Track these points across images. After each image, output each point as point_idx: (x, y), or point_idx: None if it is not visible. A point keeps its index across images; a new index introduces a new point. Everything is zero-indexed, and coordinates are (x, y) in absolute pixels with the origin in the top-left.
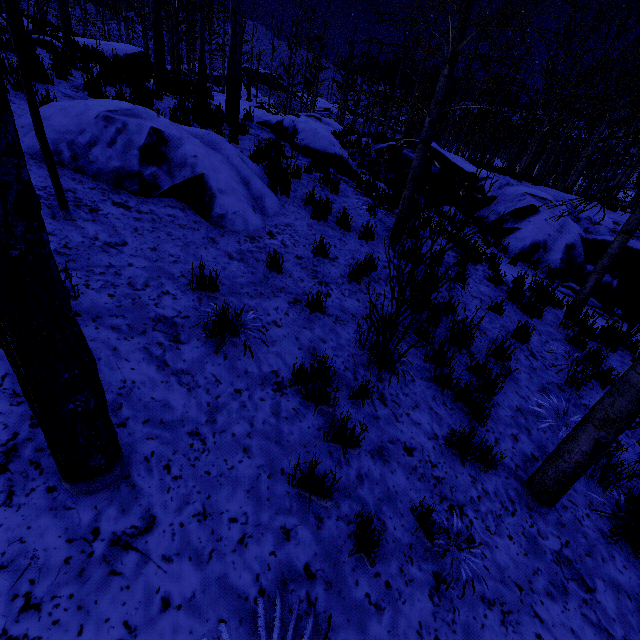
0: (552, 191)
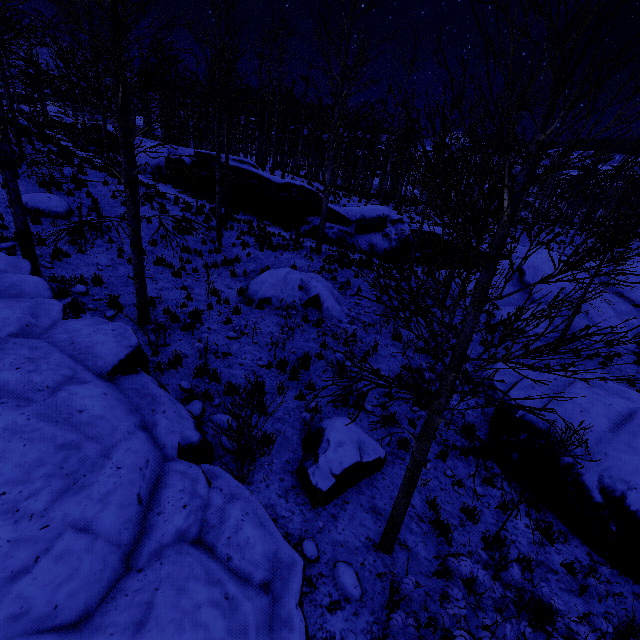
0: (185, 148)
